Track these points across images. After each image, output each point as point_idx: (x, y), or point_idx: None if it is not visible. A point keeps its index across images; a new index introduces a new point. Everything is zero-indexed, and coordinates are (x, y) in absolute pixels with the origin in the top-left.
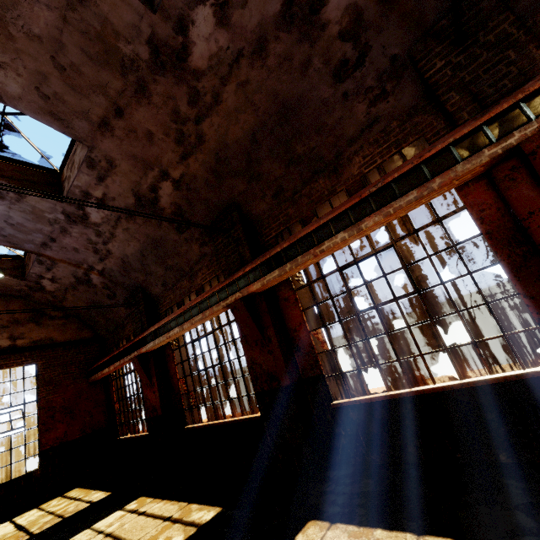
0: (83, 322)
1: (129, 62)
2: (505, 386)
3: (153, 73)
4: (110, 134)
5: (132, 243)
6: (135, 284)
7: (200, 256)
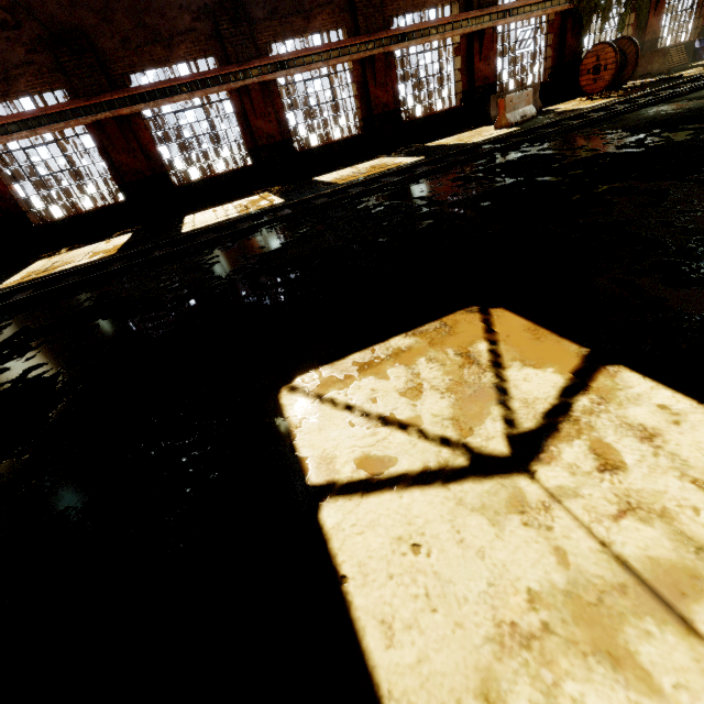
0: None
1: None
2: (239, 171)
3: None
4: None
5: None
6: None
7: (25, 61)
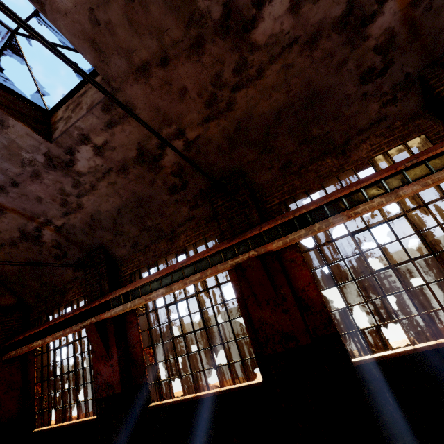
0: (5, 287)
1: (198, 17)
2: None
3: (215, 34)
4: (144, 81)
5: (112, 199)
6: (97, 244)
7: (187, 218)
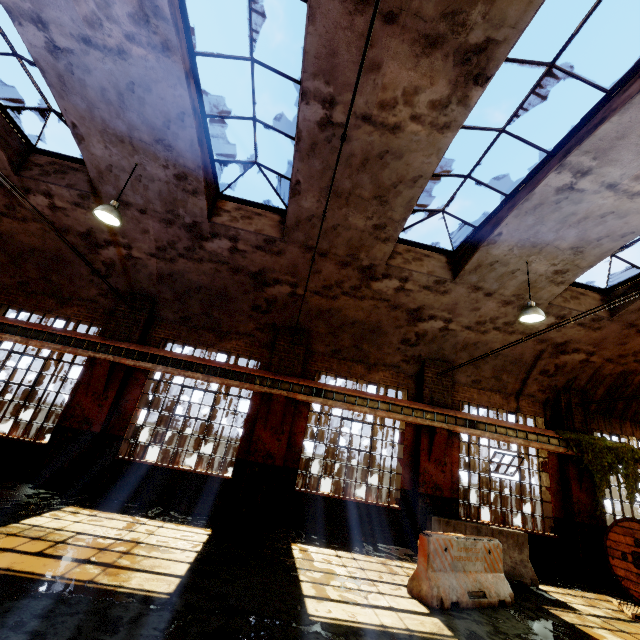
0: None
1: None
2: (21, 444)
3: None
4: None
5: None
6: None
7: None
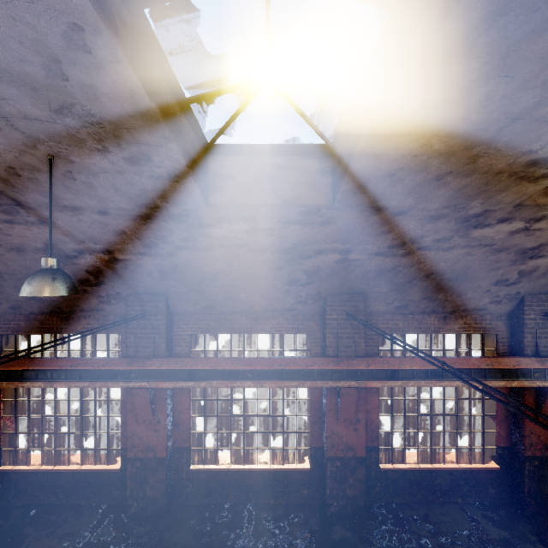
0: None
1: None
2: (98, 471)
3: None
4: None
5: None
6: None
7: None
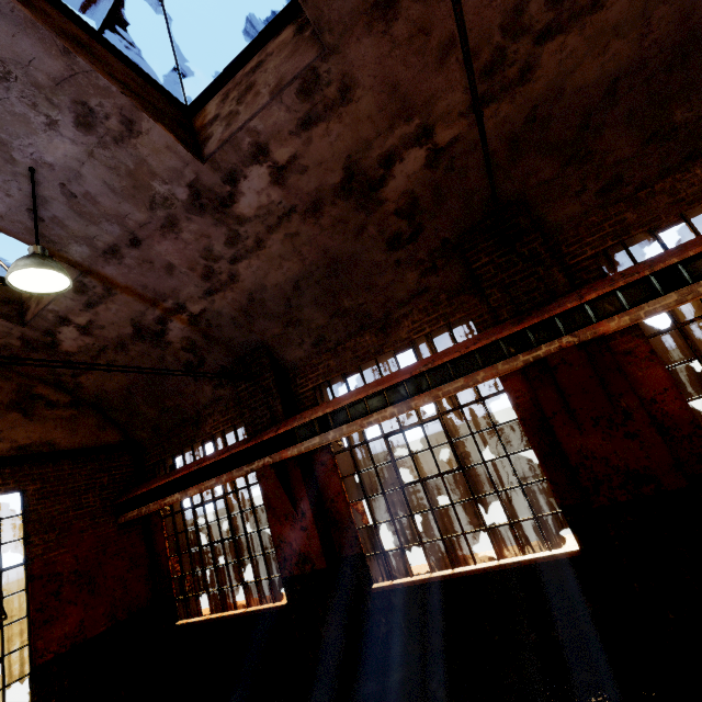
0: (104, 416)
1: None
2: None
3: None
4: (383, 28)
5: (288, 263)
6: (254, 343)
7: (414, 291)
